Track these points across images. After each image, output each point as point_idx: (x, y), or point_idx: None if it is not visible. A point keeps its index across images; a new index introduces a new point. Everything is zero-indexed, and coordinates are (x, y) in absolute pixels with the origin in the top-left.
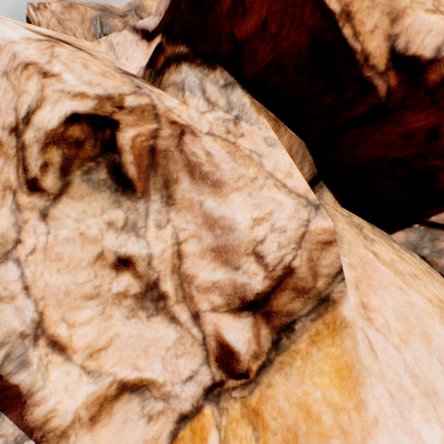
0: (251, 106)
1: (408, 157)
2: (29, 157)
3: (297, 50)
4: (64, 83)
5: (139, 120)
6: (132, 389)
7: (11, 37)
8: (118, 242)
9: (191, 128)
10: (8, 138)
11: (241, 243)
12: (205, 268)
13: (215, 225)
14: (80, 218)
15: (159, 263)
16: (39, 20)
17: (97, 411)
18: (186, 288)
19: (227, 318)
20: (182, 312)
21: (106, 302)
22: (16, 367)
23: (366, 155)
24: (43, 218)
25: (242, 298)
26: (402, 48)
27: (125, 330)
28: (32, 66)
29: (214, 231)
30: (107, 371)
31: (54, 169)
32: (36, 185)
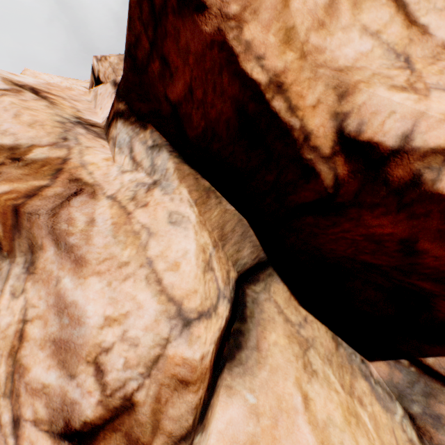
0: (174, 172)
1: (385, 266)
2: None
3: (225, 119)
4: None
5: (29, 174)
6: None
7: None
8: None
9: (95, 188)
10: None
11: (85, 343)
12: (40, 362)
13: (65, 310)
14: None
15: (1, 339)
16: (99, 68)
17: None
18: (17, 380)
19: (46, 442)
20: (6, 410)
21: None
22: None
23: (332, 248)
24: None
25: (67, 421)
26: (353, 130)
27: None
28: None
29: (62, 318)
30: None
31: None
32: None
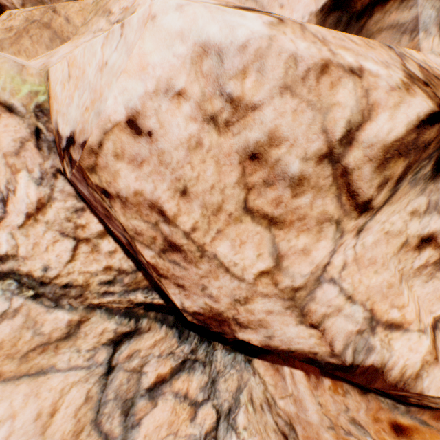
0: None
1: None
2: (356, 180)
3: None
4: (379, 76)
5: None
6: (434, 327)
7: (257, 30)
8: (421, 226)
9: None
10: (315, 168)
11: None
12: None
13: None
14: (386, 220)
15: None
16: None
17: (435, 352)
18: None
19: None
20: None
21: (407, 278)
22: (365, 354)
23: None
24: (356, 235)
25: None
26: None
27: (423, 291)
28: (332, 67)
29: None
30: (426, 325)
31: (390, 183)
32: (366, 206)
